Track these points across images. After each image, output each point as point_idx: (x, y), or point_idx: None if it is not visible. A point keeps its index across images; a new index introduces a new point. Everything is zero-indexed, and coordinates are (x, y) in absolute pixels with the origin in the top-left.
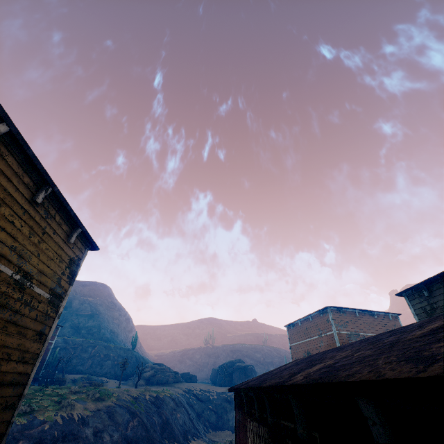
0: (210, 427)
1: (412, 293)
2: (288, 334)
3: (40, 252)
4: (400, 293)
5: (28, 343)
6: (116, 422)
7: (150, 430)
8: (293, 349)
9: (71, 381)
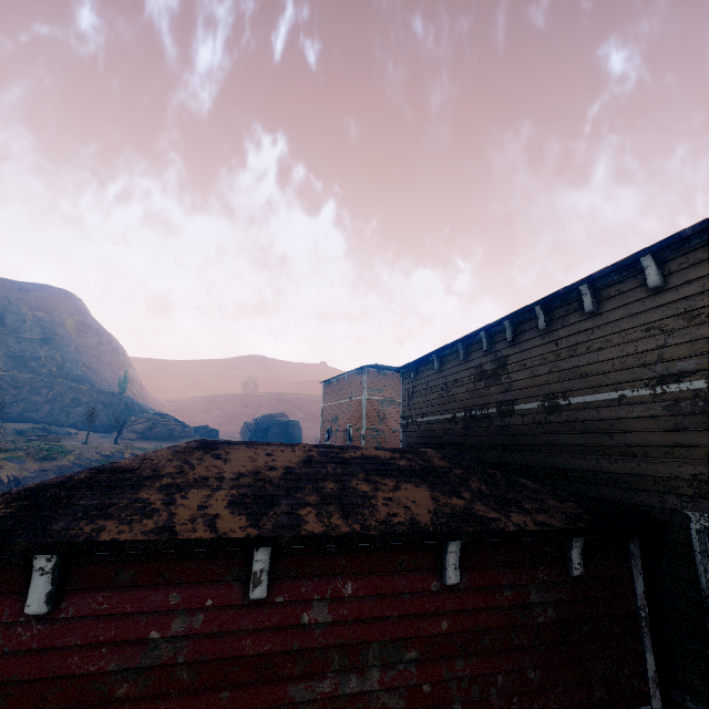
0: None
1: (407, 371)
2: (323, 392)
3: None
4: (397, 369)
5: None
6: None
7: None
8: (324, 410)
9: (15, 432)
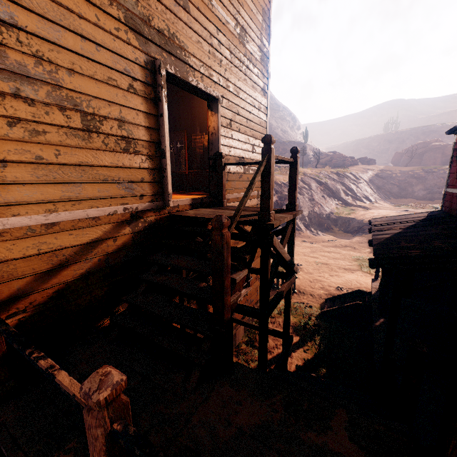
0: (391, 196)
1: None
2: None
3: (242, 1)
4: None
5: (259, 97)
6: (308, 187)
7: (335, 193)
8: None
9: None
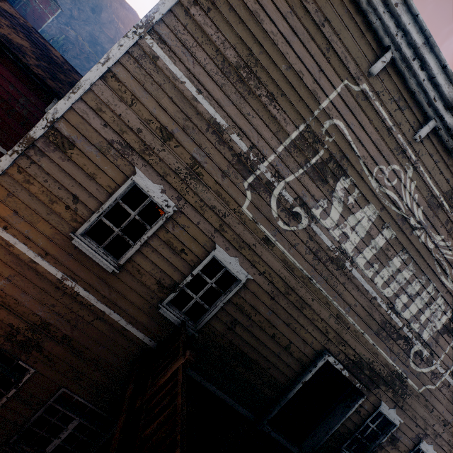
0: None
1: None
2: None
3: None
4: None
5: None
6: None
7: None
8: None
9: None
